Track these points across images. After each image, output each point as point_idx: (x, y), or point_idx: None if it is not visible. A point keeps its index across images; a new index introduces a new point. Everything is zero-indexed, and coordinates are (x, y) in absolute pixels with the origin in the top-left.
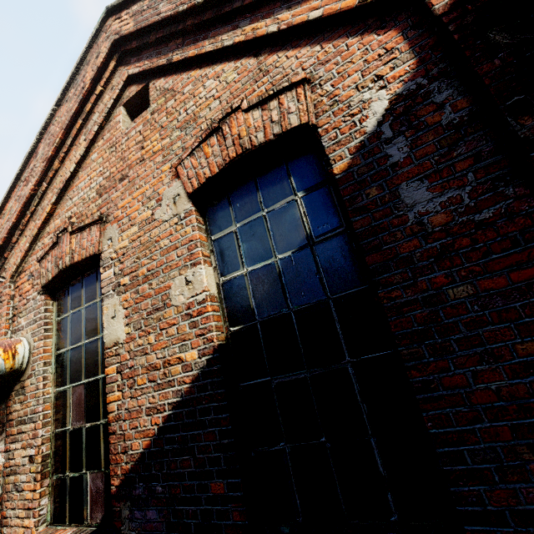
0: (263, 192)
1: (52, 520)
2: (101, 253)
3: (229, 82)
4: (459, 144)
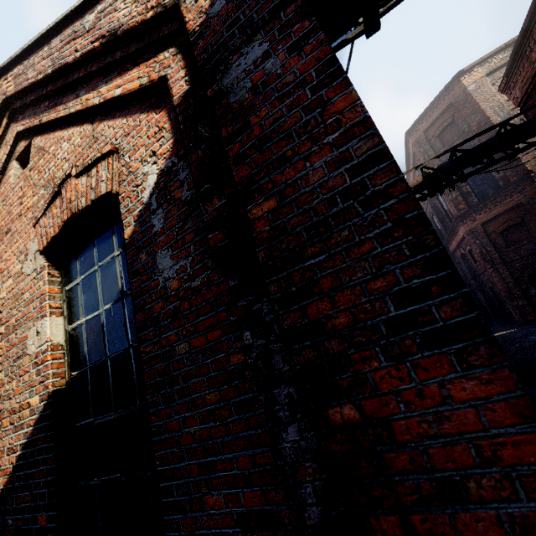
0: (97, 248)
1: None
2: None
3: (75, 145)
4: (189, 219)
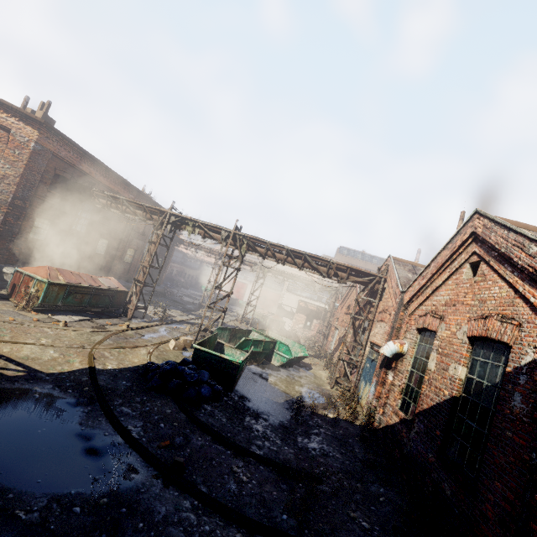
0: (493, 354)
1: (400, 408)
2: (437, 332)
3: (501, 296)
4: (534, 393)
